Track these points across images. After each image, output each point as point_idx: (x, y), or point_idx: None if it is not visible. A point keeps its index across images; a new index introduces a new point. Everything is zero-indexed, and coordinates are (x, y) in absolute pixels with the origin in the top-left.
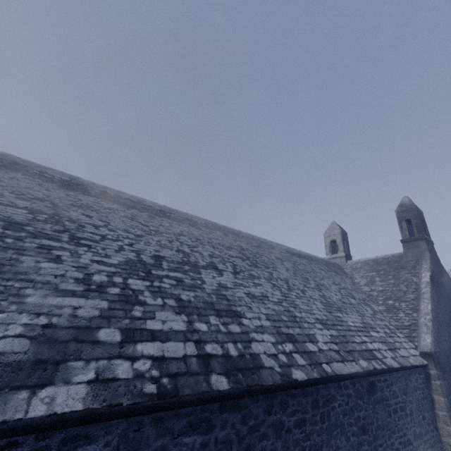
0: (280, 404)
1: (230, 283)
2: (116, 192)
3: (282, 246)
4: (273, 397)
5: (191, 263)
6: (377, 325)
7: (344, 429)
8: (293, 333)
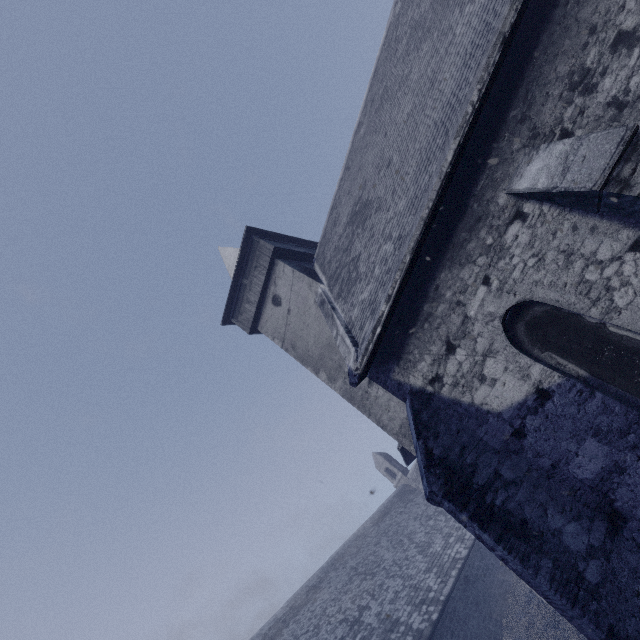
0: (440, 636)
1: (378, 607)
2: (259, 633)
3: (367, 523)
4: (436, 637)
5: (354, 622)
6: (450, 528)
7: (469, 614)
8: (421, 597)
